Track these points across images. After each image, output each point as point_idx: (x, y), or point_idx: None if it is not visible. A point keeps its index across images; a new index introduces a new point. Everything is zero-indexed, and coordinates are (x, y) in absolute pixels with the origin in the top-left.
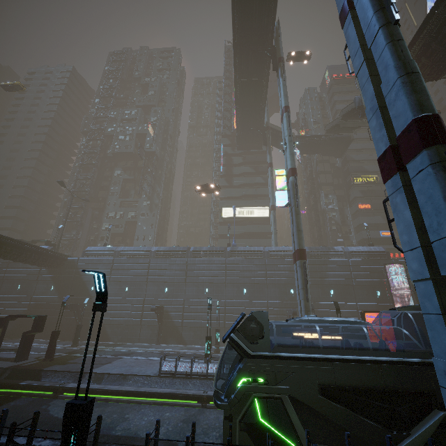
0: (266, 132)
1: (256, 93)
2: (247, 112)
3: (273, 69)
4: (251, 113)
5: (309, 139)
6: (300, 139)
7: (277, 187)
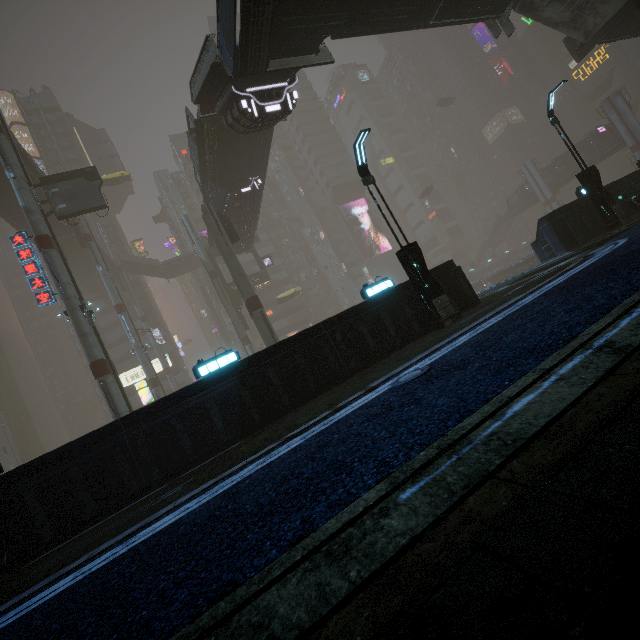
0: (119, 273)
1: (77, 245)
2: (78, 262)
3: (82, 247)
4: (85, 261)
5: (180, 261)
6: (168, 265)
7: (144, 403)
